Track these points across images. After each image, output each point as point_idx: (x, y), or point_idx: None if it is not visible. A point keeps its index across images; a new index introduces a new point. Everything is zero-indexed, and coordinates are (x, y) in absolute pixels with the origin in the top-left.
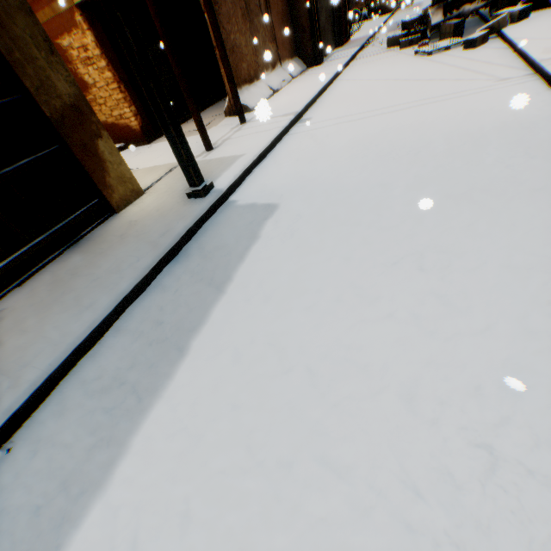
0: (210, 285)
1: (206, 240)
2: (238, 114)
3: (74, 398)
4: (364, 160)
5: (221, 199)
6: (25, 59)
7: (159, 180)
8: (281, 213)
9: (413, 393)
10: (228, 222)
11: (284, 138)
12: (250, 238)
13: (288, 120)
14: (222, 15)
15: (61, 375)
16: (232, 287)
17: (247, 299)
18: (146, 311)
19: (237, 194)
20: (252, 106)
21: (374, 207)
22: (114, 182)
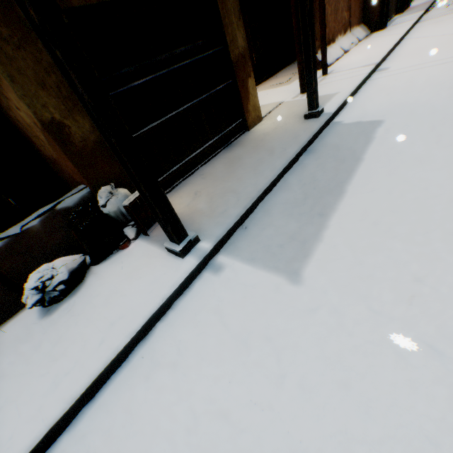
0: (344, 163)
1: (327, 142)
2: (322, 67)
3: (273, 209)
4: None
5: (329, 119)
6: (228, 24)
7: (270, 112)
8: (387, 125)
9: None
10: (341, 132)
11: (366, 82)
12: (365, 139)
13: (370, 68)
14: None
15: (260, 200)
16: (364, 162)
17: (380, 167)
18: (300, 175)
19: (339, 117)
20: (329, 63)
21: None
22: (250, 108)
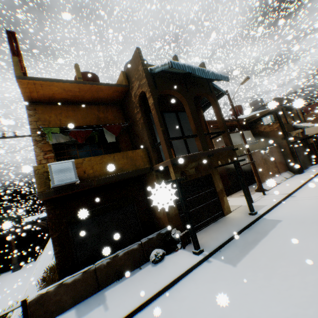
0: (261, 234)
1: (257, 225)
2: (262, 192)
3: (231, 246)
4: (316, 211)
5: (260, 216)
6: (216, 181)
7: (235, 209)
8: (282, 222)
9: (317, 253)
10: (263, 222)
11: (282, 201)
12: (272, 226)
13: (284, 195)
14: (256, 164)
15: (226, 242)
16: (268, 235)
17: (273, 237)
18: (243, 236)
19: (265, 216)
20: (267, 189)
21: (316, 223)
22: (225, 207)
